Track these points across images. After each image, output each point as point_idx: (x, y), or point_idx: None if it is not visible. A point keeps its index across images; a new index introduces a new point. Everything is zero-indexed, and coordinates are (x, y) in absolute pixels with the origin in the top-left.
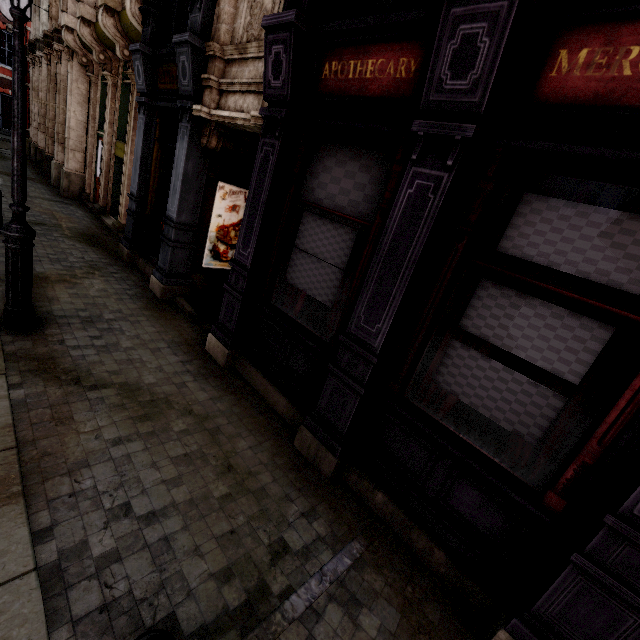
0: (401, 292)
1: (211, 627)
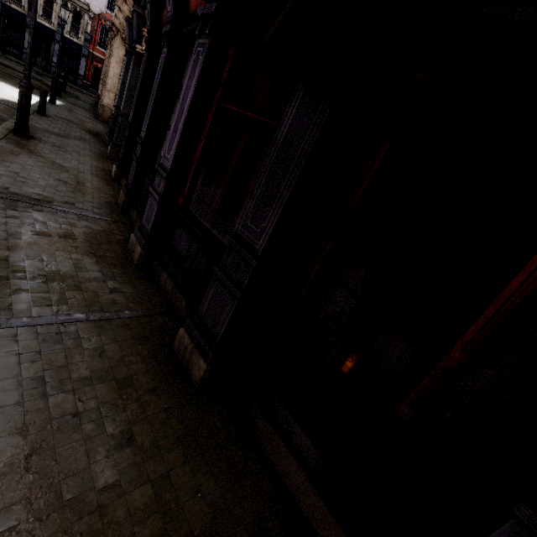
0: (152, 107)
1: (20, 194)
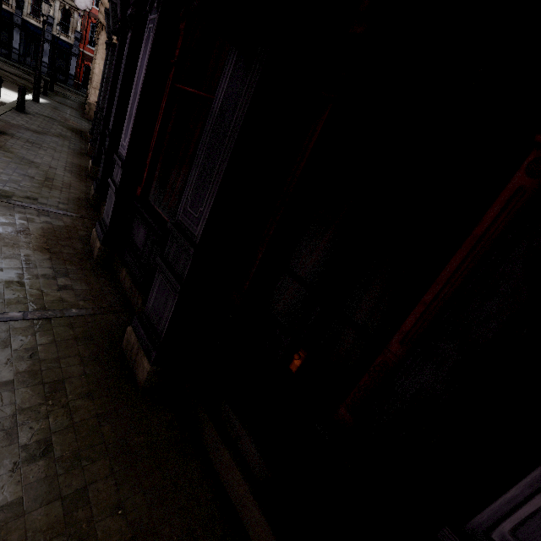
0: (118, 96)
1: None
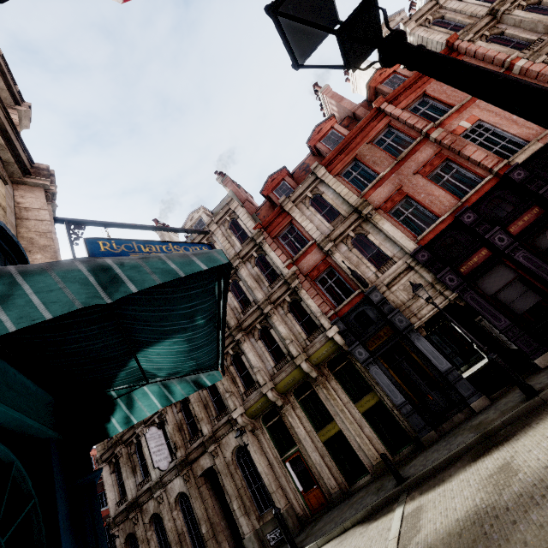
0: None
1: None
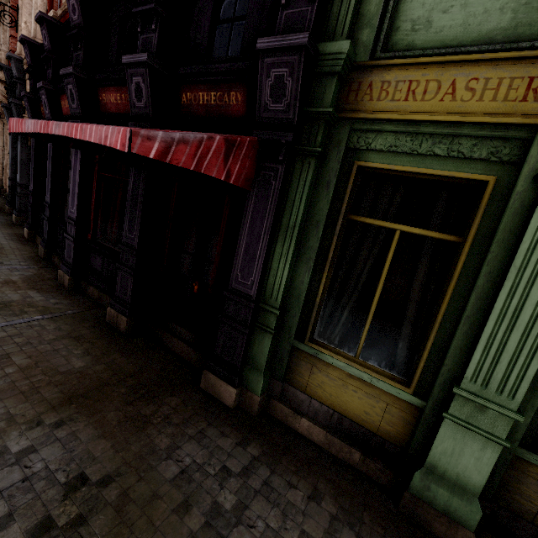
0: (50, 179)
1: None
